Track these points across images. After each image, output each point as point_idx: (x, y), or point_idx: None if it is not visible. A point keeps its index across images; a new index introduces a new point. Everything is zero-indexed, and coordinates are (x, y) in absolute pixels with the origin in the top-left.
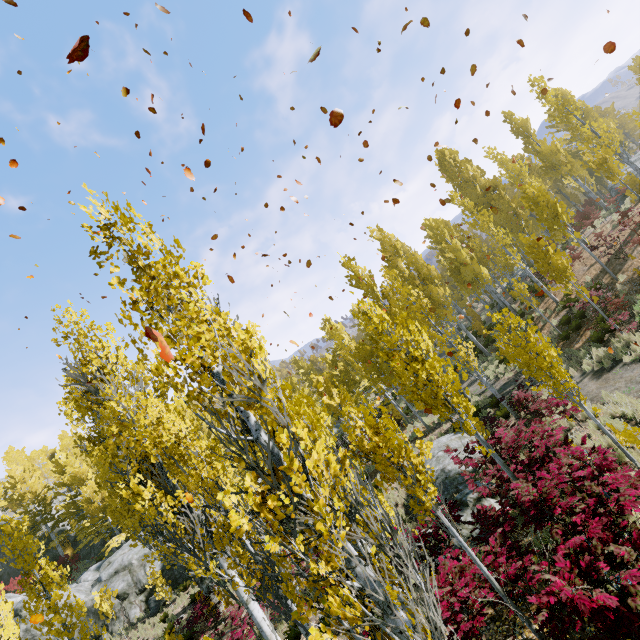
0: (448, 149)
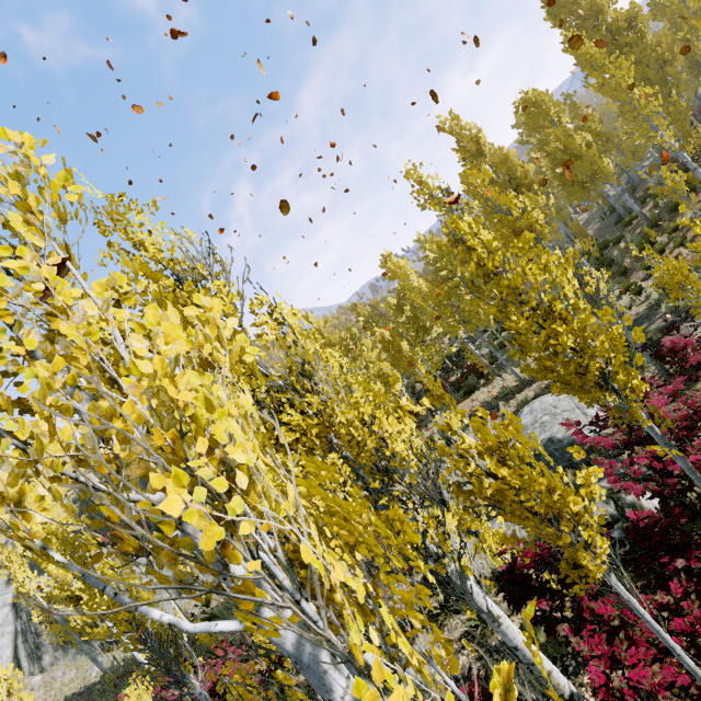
0: None
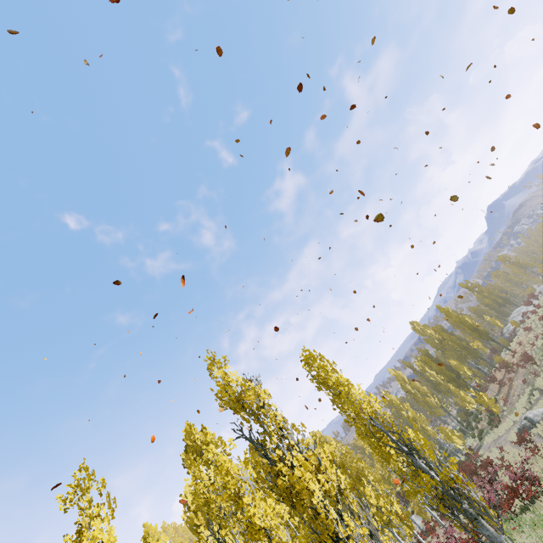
0: (415, 321)
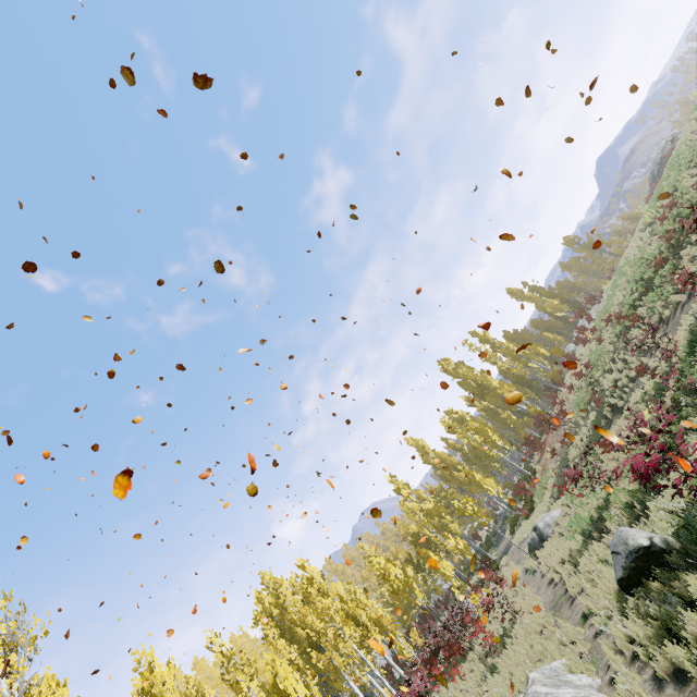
0: (444, 359)
